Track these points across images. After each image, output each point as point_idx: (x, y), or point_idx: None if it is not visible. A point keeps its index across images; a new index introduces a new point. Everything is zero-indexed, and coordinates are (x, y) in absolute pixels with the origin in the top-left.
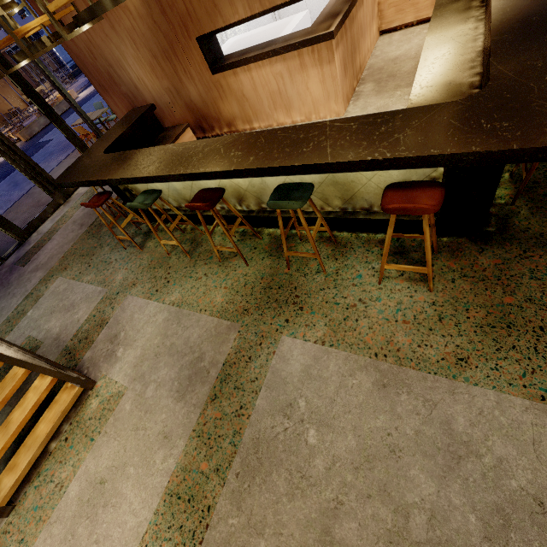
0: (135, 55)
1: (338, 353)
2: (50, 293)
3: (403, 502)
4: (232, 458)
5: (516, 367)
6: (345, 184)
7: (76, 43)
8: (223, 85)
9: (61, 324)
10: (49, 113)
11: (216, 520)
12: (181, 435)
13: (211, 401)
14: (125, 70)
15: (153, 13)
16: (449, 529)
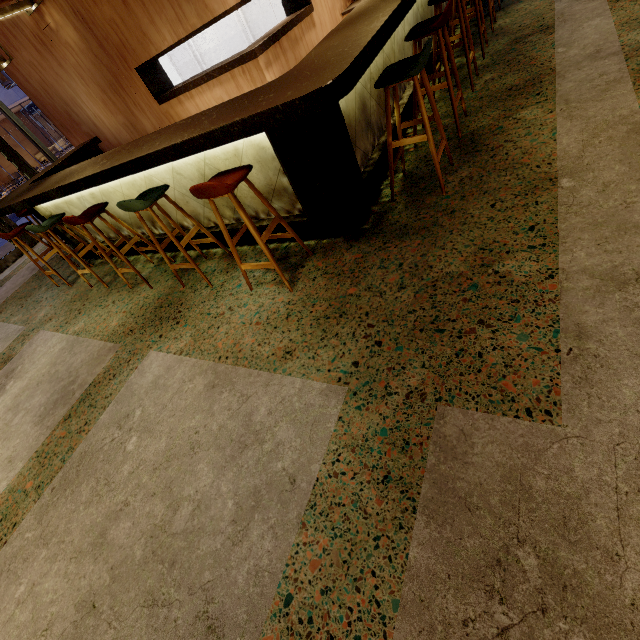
0: (86, 91)
1: (189, 361)
2: None
3: (180, 496)
4: (56, 474)
5: (330, 353)
6: None
7: (32, 84)
8: (173, 116)
9: None
10: (14, 157)
11: (15, 536)
12: (24, 457)
13: (64, 421)
14: (81, 108)
15: (92, 47)
16: (206, 517)
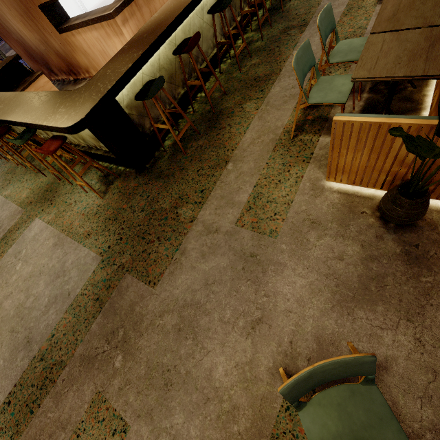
0: (9, 12)
1: (50, 228)
2: None
3: (31, 293)
4: None
5: (103, 239)
6: None
7: None
8: (70, 42)
9: None
10: None
11: None
12: None
13: None
14: (9, 23)
15: None
16: (37, 303)
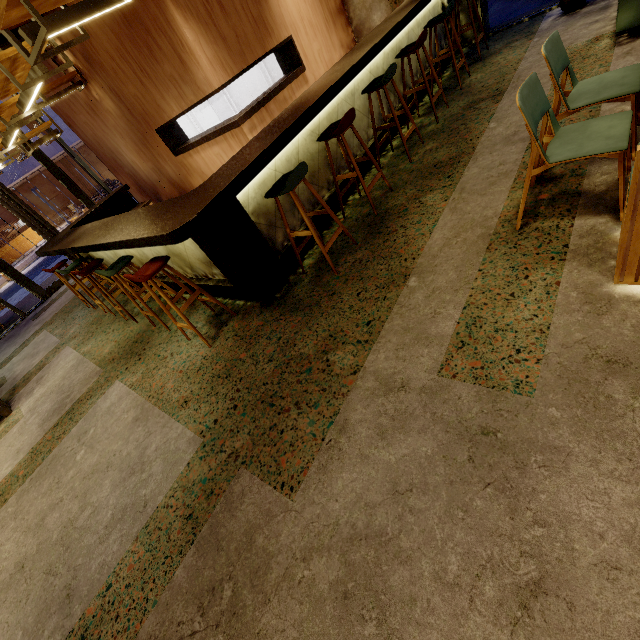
0: (125, 144)
1: (133, 394)
2: (33, 343)
3: (89, 501)
4: (36, 468)
5: (207, 408)
6: (179, 255)
7: (88, 137)
8: (187, 165)
9: (23, 367)
10: (77, 192)
11: (3, 509)
12: (25, 451)
13: (54, 427)
14: (122, 155)
15: (125, 113)
16: (95, 520)
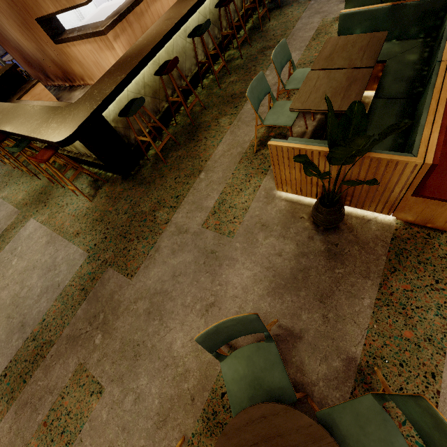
0: (8, 22)
1: (44, 228)
2: None
3: (25, 285)
4: None
5: (90, 238)
6: None
7: None
8: (66, 52)
9: None
10: None
11: None
12: None
13: None
14: (7, 31)
15: None
16: (31, 293)
